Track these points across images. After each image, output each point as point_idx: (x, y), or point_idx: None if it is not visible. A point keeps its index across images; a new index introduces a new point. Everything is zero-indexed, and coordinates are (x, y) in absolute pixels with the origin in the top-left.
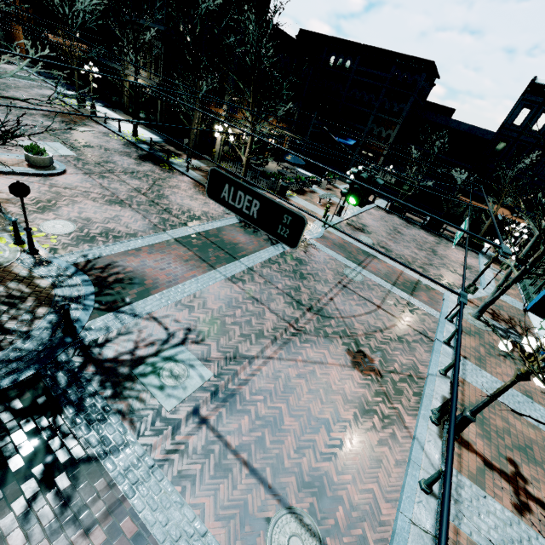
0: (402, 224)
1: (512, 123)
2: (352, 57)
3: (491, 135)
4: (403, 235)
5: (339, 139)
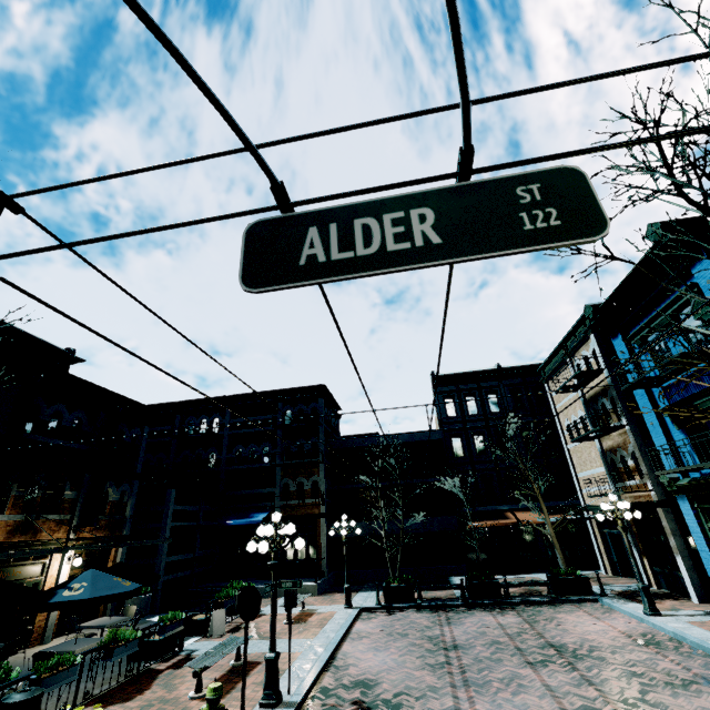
0: (435, 620)
1: (447, 417)
2: (219, 413)
3: (439, 433)
4: (465, 647)
5: (235, 520)
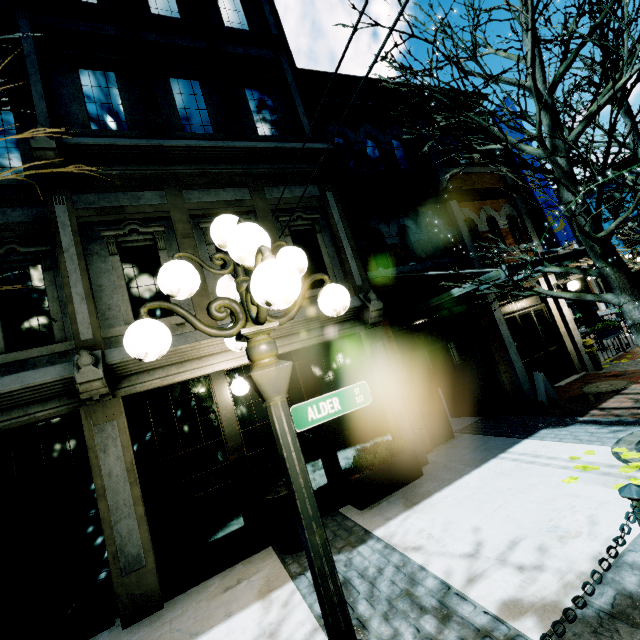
0: None
1: None
2: None
3: None
4: None
5: None
